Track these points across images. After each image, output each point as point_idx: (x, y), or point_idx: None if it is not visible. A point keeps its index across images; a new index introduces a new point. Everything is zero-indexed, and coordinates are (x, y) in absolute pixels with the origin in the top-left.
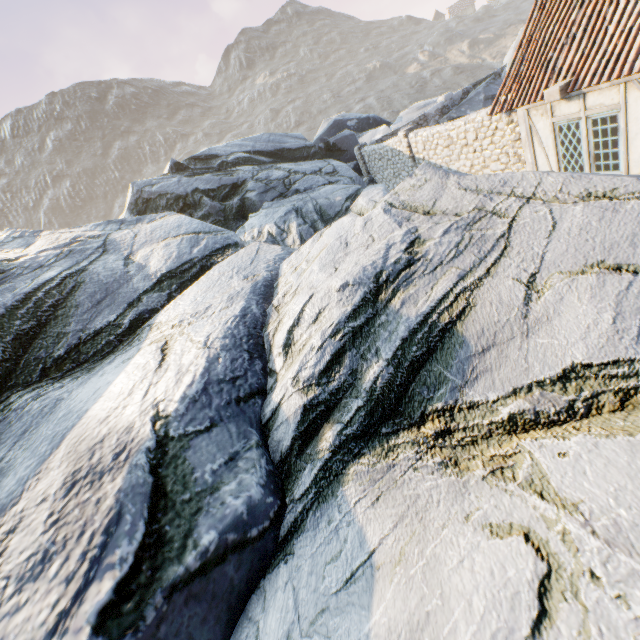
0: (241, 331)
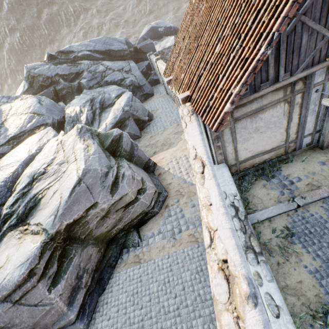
0: (10, 179)
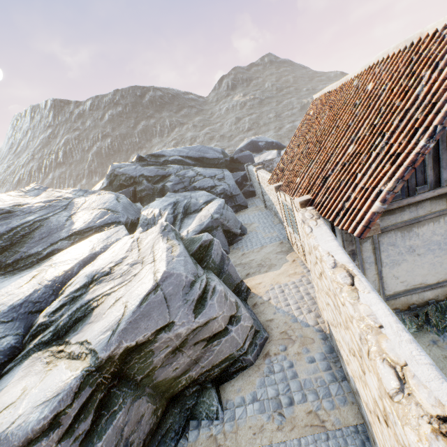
0: (60, 279)
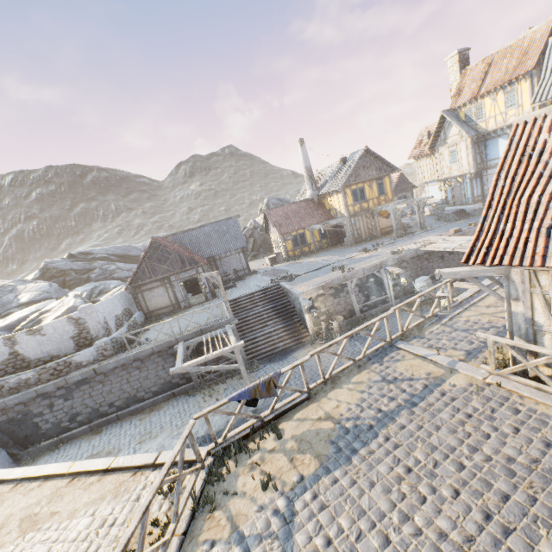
0: (22, 318)
